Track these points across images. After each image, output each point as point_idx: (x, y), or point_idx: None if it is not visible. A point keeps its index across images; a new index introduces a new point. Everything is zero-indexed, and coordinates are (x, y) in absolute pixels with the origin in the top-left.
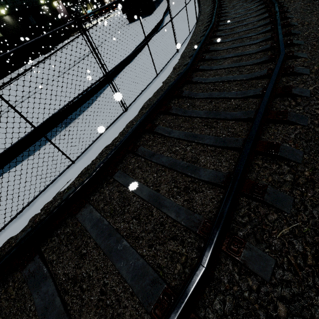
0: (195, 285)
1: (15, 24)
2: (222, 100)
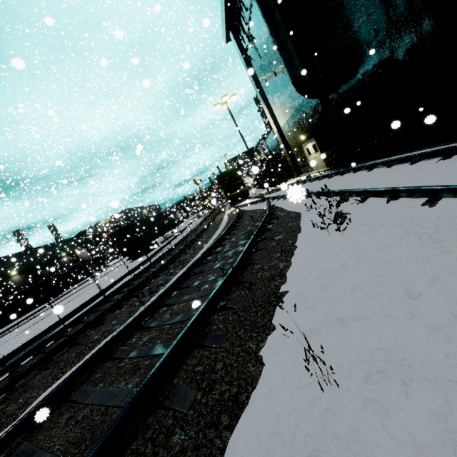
0: None
1: (23, 280)
2: None
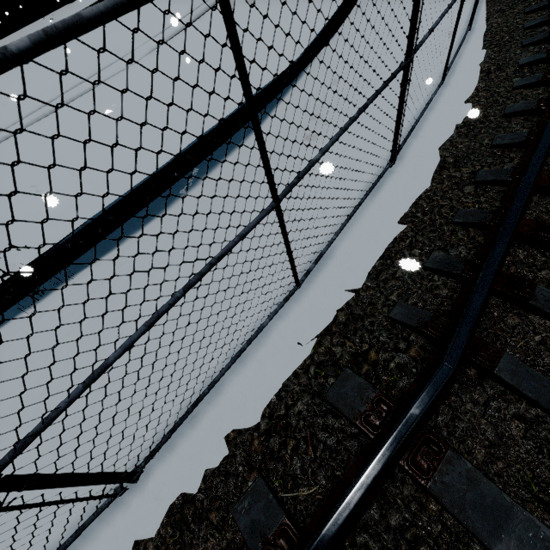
0: None
1: None
2: None
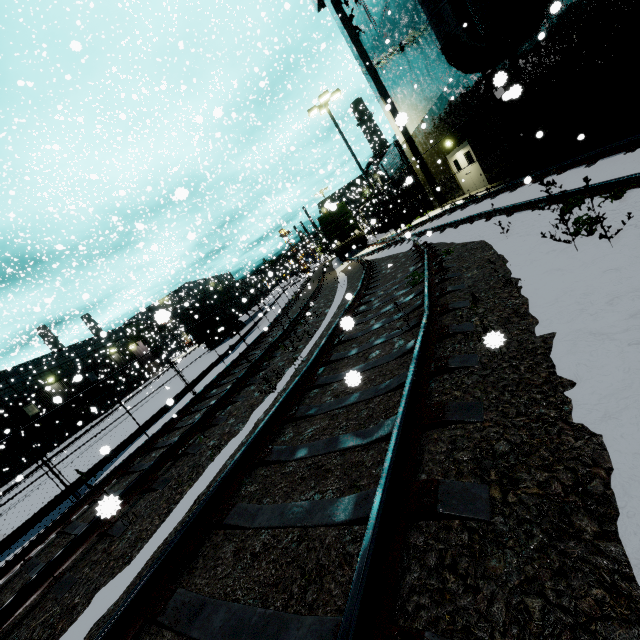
0: None
1: (64, 389)
2: None
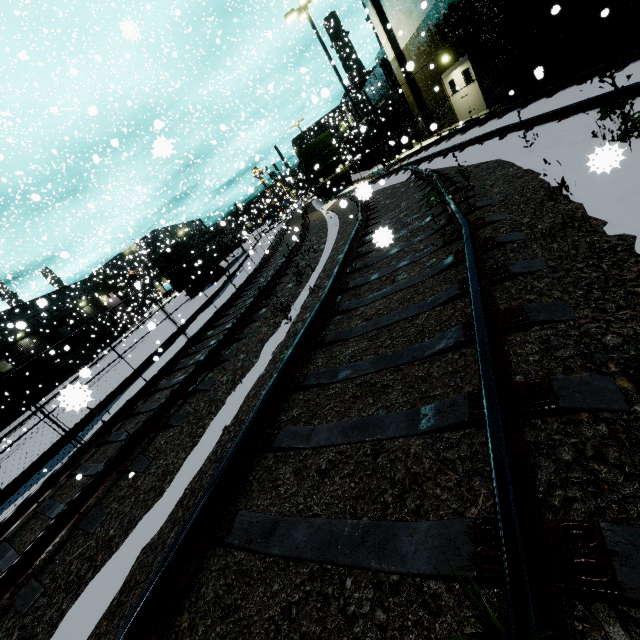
0: None
1: (36, 345)
2: None
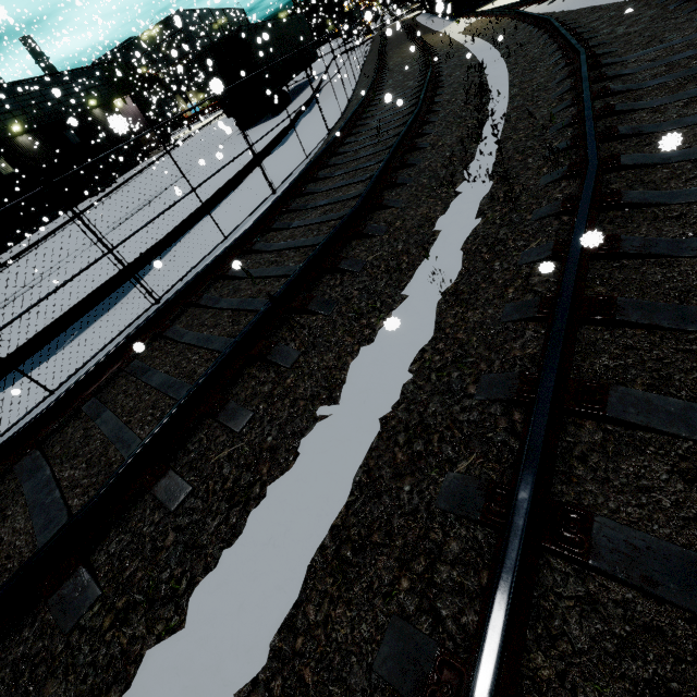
0: (77, 517)
1: (39, 147)
2: (271, 281)
